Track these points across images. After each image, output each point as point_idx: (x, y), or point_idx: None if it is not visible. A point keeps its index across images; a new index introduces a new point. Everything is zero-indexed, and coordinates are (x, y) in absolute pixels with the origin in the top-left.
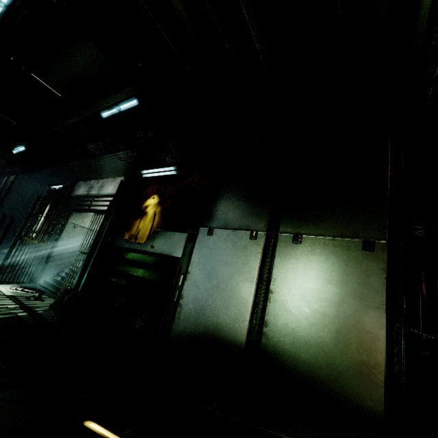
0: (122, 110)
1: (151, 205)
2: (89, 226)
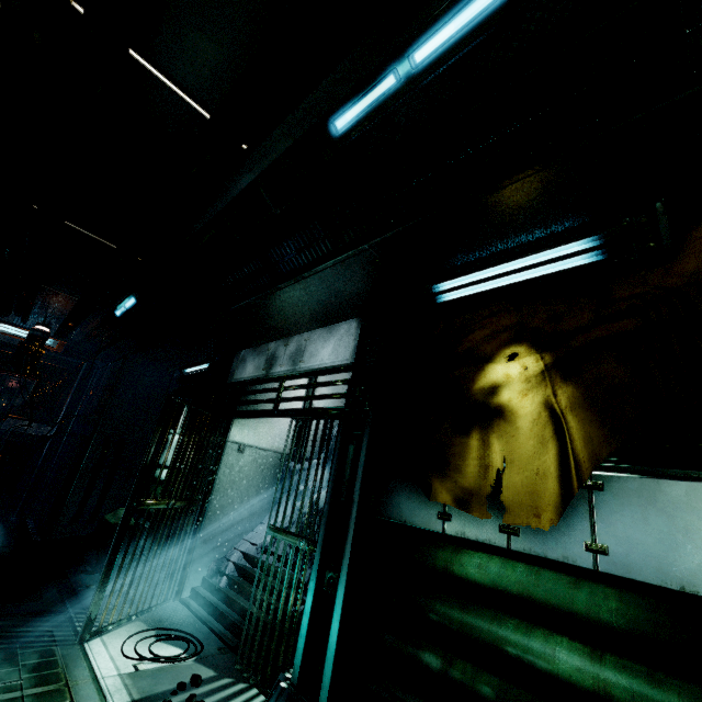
0: (418, 67)
1: (515, 382)
2: (266, 444)
